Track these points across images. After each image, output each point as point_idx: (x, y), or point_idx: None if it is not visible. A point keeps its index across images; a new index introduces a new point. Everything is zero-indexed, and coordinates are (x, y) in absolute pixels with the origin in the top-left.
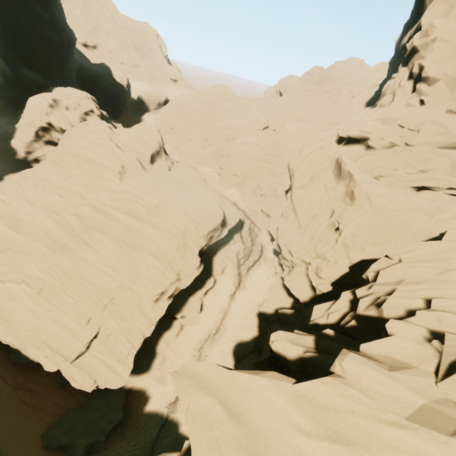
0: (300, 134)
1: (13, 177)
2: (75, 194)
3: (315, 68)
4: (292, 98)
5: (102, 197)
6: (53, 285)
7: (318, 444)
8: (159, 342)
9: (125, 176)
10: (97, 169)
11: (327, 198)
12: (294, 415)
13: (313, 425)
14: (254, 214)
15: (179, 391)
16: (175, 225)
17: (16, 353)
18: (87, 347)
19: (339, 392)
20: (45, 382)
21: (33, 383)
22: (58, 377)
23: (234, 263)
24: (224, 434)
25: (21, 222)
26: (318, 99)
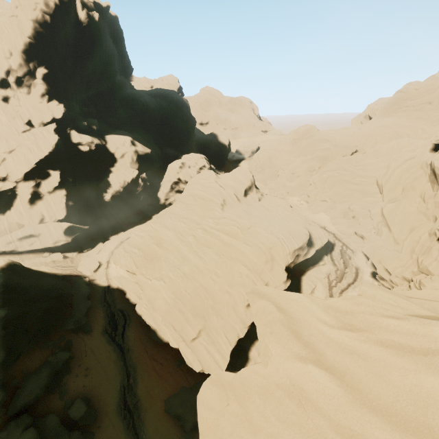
0: (395, 151)
1: (159, 213)
2: (193, 221)
3: (408, 84)
4: (382, 119)
5: (210, 222)
6: (178, 283)
7: (338, 331)
8: (251, 348)
9: (225, 207)
10: (207, 204)
11: (425, 208)
12: (322, 315)
13: (335, 322)
14: (346, 236)
15: (251, 302)
16: (263, 242)
17: (154, 332)
18: (196, 334)
19: (355, 302)
20: (169, 359)
21: (161, 358)
22: (177, 358)
23: (324, 285)
24: (274, 318)
25: (162, 241)
26: (417, 112)
